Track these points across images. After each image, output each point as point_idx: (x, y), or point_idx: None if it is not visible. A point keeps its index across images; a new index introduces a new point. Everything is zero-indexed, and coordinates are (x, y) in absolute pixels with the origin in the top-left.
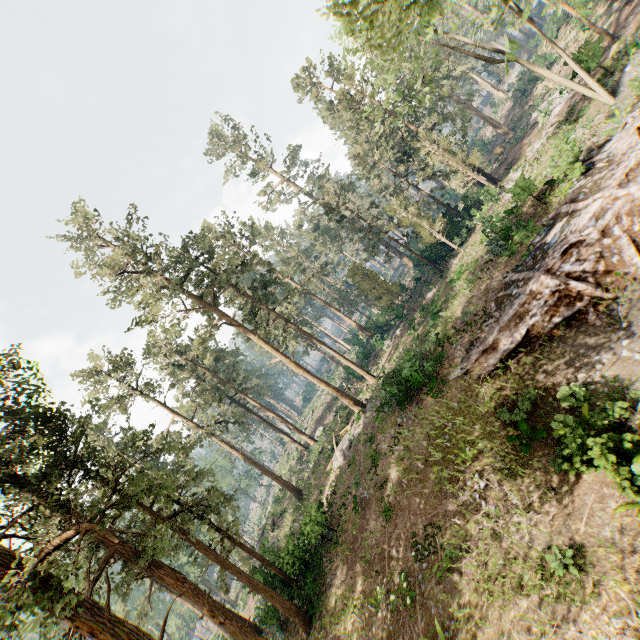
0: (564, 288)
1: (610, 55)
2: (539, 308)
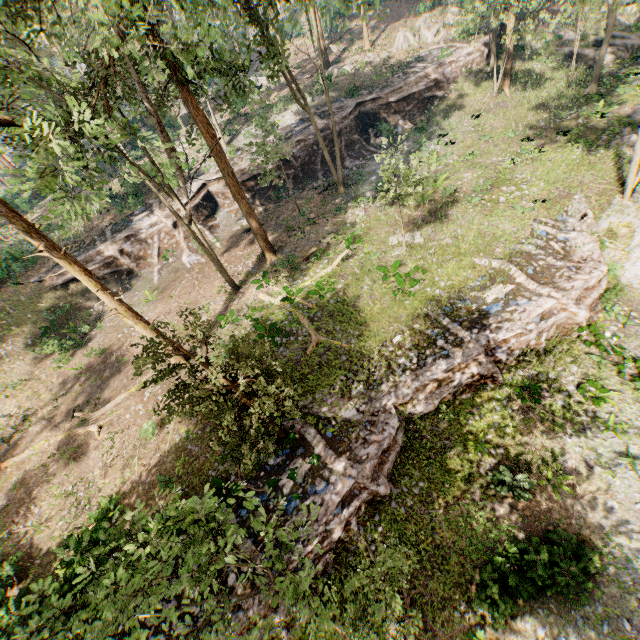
0: (117, 257)
1: (271, 98)
2: (100, 262)
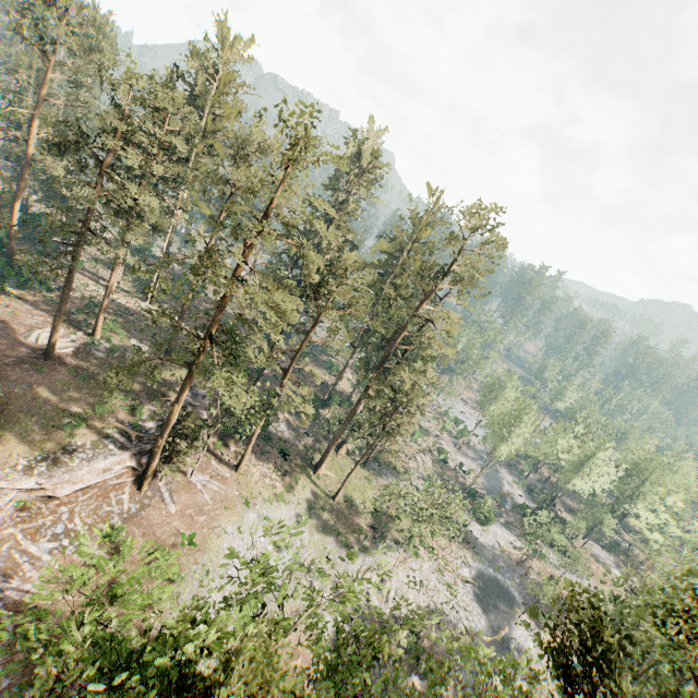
0: None
1: None
2: None
